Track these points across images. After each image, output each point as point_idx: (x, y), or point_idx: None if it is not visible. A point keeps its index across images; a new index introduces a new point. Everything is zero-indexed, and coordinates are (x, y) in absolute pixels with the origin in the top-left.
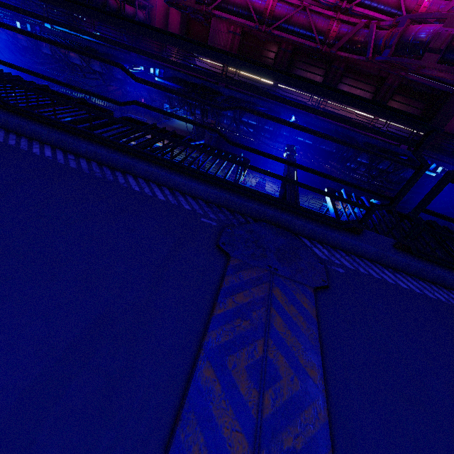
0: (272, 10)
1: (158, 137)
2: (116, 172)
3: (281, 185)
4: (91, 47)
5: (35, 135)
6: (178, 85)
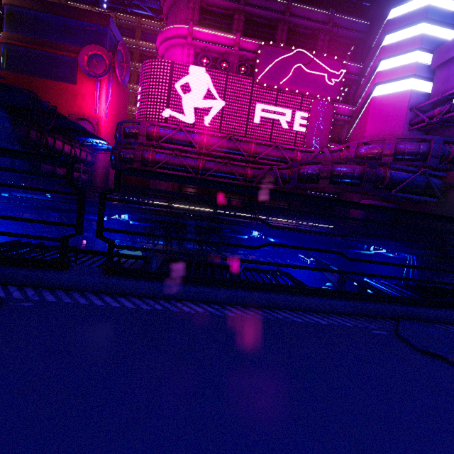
0: (203, 166)
1: (216, 271)
2: (263, 309)
3: (336, 286)
4: (53, 206)
5: (168, 293)
6: (153, 224)
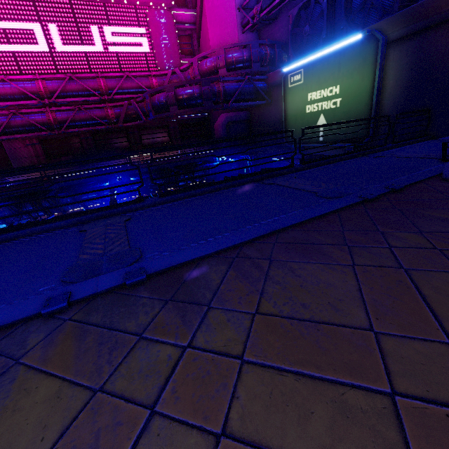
0: (55, 119)
1: None
2: (10, 241)
3: None
4: None
5: None
6: (7, 202)
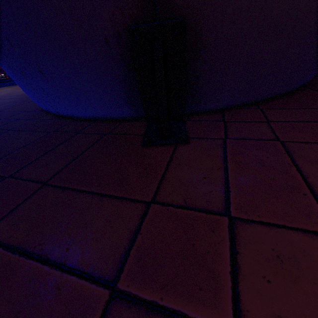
0: None
1: None
2: None
3: None
4: None
5: None
6: None
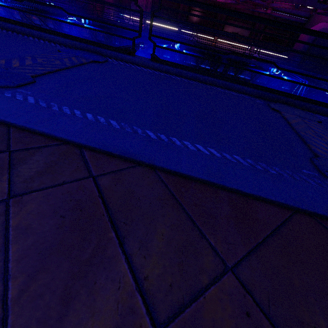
0: None
1: None
2: (25, 35)
3: None
4: (44, 10)
5: None
6: (99, 28)
